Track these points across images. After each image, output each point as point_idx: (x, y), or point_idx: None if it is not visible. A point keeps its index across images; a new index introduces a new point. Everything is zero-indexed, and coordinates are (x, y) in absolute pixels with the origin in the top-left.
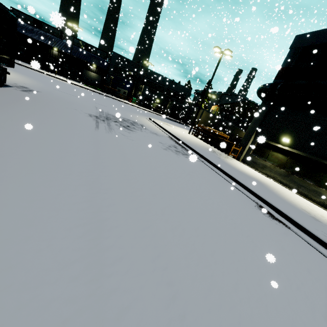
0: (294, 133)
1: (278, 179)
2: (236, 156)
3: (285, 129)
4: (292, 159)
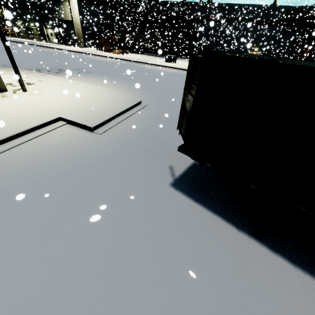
0: (19, 19)
1: (28, 38)
2: (15, 36)
3: (17, 19)
4: (25, 30)
